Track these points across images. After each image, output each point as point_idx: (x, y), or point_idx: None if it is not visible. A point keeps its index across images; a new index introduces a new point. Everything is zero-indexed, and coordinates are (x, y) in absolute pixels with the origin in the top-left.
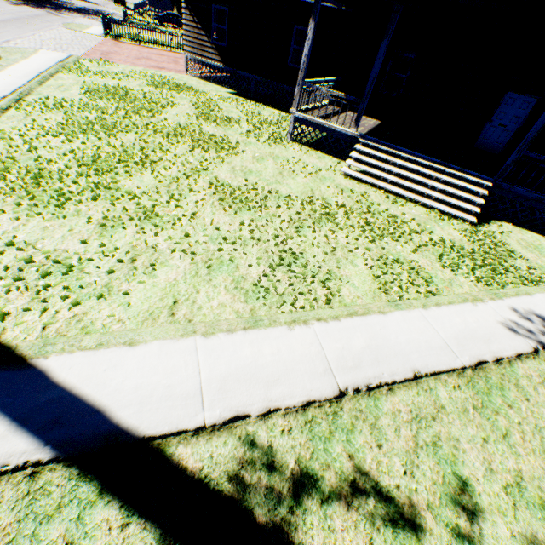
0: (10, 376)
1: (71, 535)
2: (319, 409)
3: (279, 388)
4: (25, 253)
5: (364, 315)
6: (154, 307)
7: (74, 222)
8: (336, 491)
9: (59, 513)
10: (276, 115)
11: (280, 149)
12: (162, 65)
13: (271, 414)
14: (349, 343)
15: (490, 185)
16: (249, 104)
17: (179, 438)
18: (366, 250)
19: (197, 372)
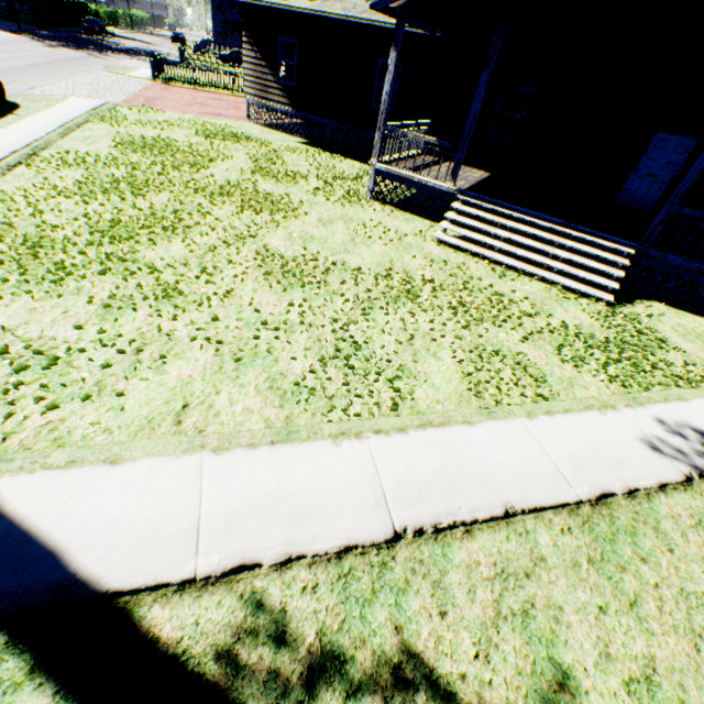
0: None
1: None
2: (362, 557)
3: (309, 527)
4: (0, 341)
5: (443, 426)
6: (156, 413)
7: (71, 302)
8: (371, 681)
9: None
10: (356, 168)
11: (356, 210)
12: (219, 111)
13: (291, 563)
14: (416, 465)
15: (633, 252)
16: (324, 155)
17: (156, 594)
18: (456, 339)
19: (198, 502)
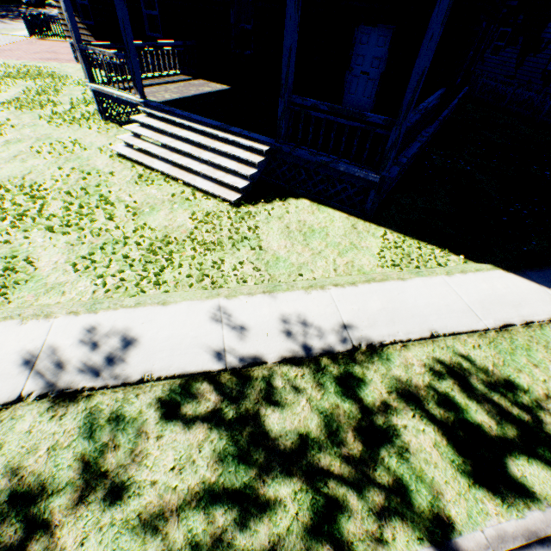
0: None
1: None
2: None
3: None
4: None
5: None
6: None
7: None
8: None
9: None
10: None
11: (70, 129)
12: (60, 56)
13: None
14: None
15: (265, 149)
16: None
17: None
18: None
19: None
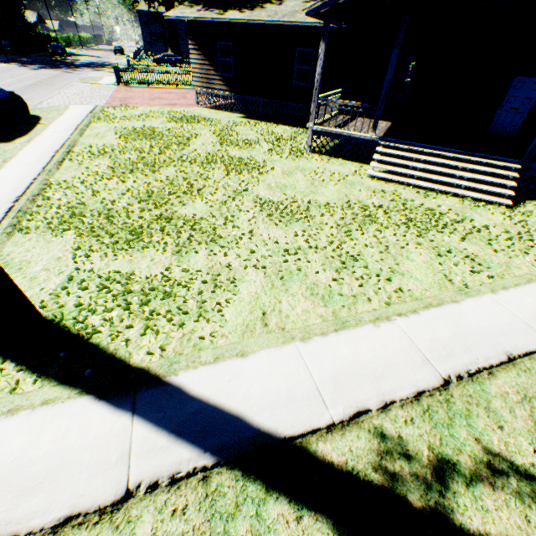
0: (153, 394)
1: (256, 530)
2: (431, 398)
3: (387, 382)
4: (122, 285)
5: (439, 306)
6: (247, 320)
7: (152, 253)
8: (476, 473)
9: (238, 511)
10: (288, 131)
11: (303, 162)
12: (173, 102)
13: (388, 406)
14: (435, 334)
15: (519, 167)
16: (261, 125)
17: (315, 435)
18: (416, 245)
19: (309, 374)
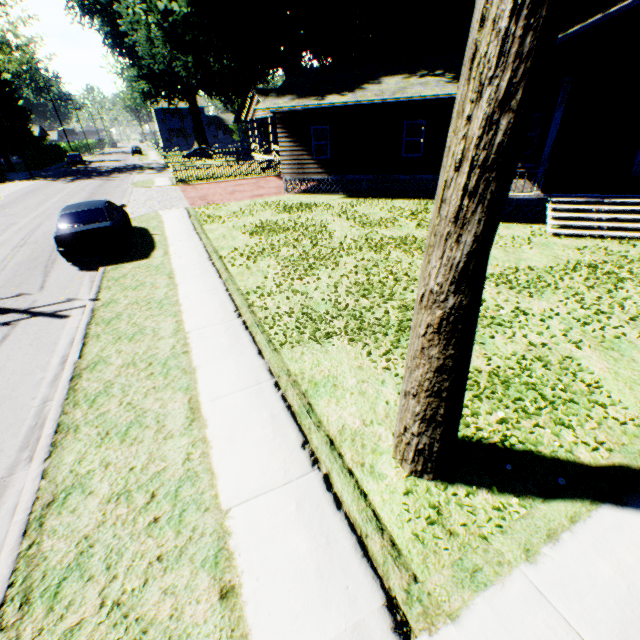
0: None
1: None
2: None
3: None
4: None
5: None
6: (638, 397)
7: None
8: None
9: None
10: (409, 204)
11: None
12: (255, 193)
13: None
14: None
15: None
16: (373, 202)
17: None
18: None
19: None
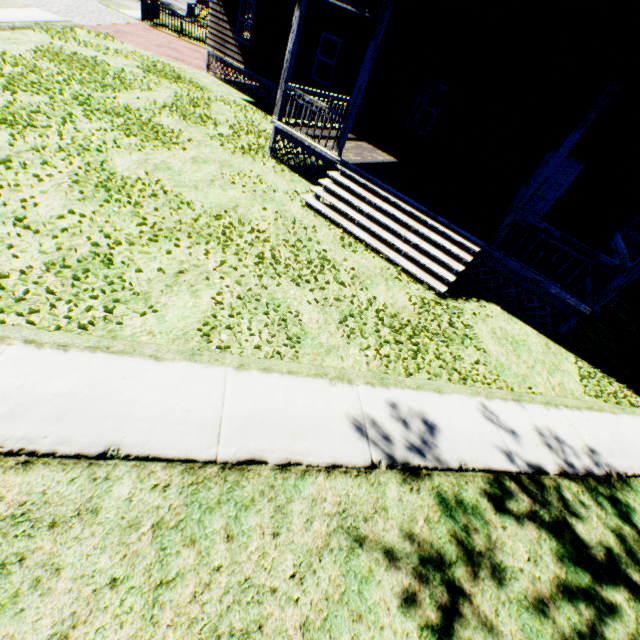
0: None
1: None
2: None
3: None
4: None
5: (121, 354)
6: None
7: None
8: None
9: None
10: None
11: (245, 160)
12: (185, 58)
13: None
14: (42, 383)
15: (477, 250)
16: (259, 114)
17: None
18: (237, 284)
19: None
